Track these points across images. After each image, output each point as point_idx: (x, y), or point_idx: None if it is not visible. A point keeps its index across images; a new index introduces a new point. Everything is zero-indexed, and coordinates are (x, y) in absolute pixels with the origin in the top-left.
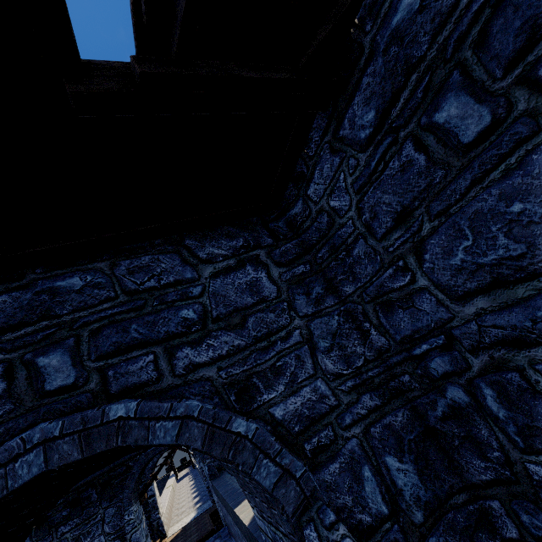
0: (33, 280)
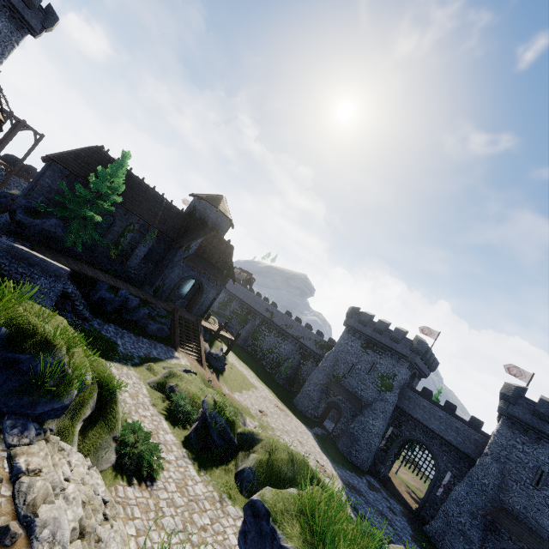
0: None
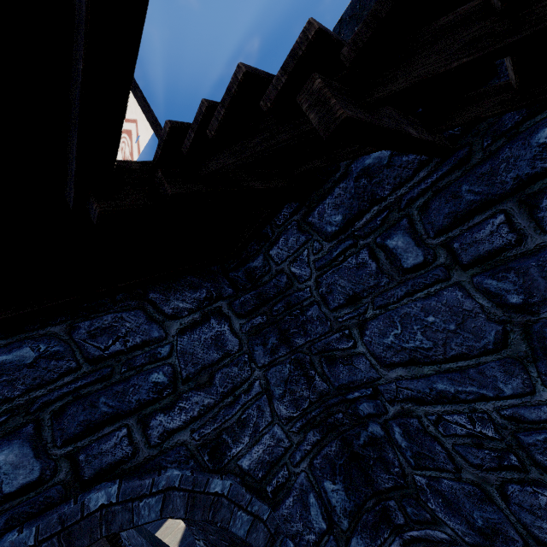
0: None
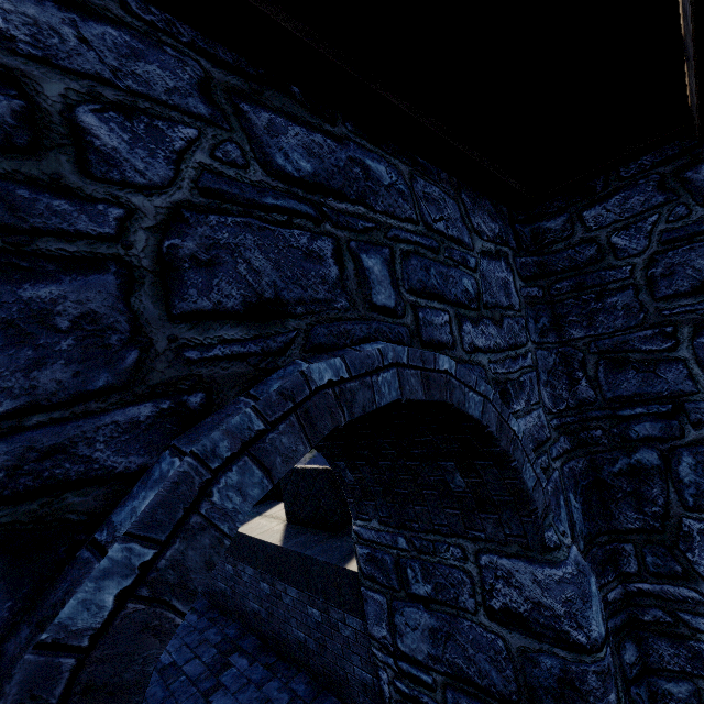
0: (345, 136)
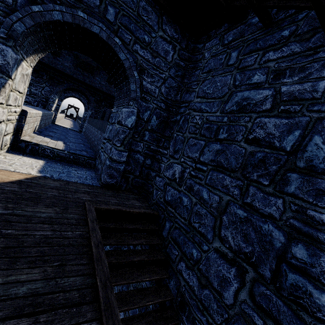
0: None
